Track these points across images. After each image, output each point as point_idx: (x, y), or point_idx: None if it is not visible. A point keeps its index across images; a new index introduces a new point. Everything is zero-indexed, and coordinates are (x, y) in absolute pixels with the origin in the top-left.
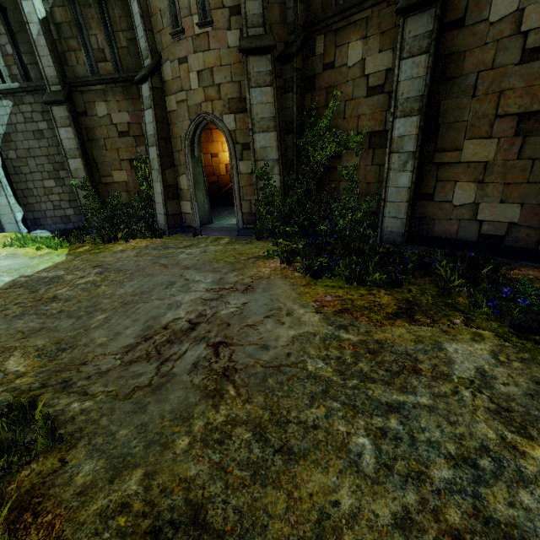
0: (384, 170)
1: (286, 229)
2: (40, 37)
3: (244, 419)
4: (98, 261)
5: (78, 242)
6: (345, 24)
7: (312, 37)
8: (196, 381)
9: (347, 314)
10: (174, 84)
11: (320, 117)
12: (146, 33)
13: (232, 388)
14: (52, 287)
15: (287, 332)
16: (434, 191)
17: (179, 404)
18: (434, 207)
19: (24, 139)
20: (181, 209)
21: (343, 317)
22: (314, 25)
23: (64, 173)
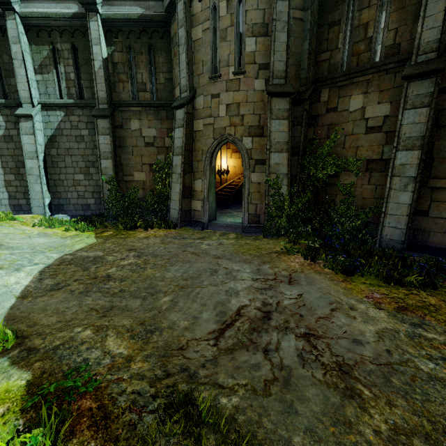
0: (380, 189)
1: (290, 229)
2: (100, 70)
3: (408, 428)
4: (129, 245)
5: (102, 227)
6: (348, 83)
7: (318, 89)
8: (319, 377)
9: (409, 312)
10: (204, 112)
11: (320, 145)
12: (188, 75)
13: (363, 387)
14: (100, 266)
15: (366, 327)
16: (428, 209)
17: (324, 404)
18: (429, 221)
19: (66, 141)
20: (192, 207)
21: (409, 315)
22: (321, 82)
23: (93, 170)
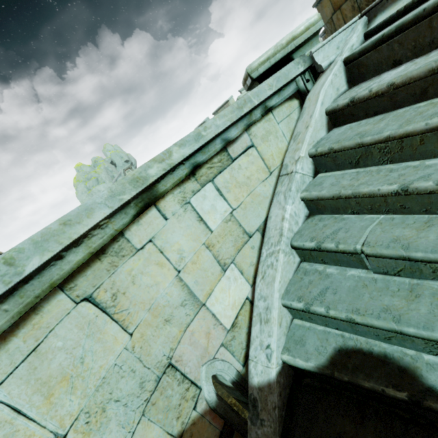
0: None
1: None
2: None
3: (237, 405)
4: None
5: None
6: None
7: None
8: None
9: None
10: None
11: None
12: None
13: None
14: None
15: None
16: None
17: None
18: None
19: None
20: None
21: None
22: None
23: None
